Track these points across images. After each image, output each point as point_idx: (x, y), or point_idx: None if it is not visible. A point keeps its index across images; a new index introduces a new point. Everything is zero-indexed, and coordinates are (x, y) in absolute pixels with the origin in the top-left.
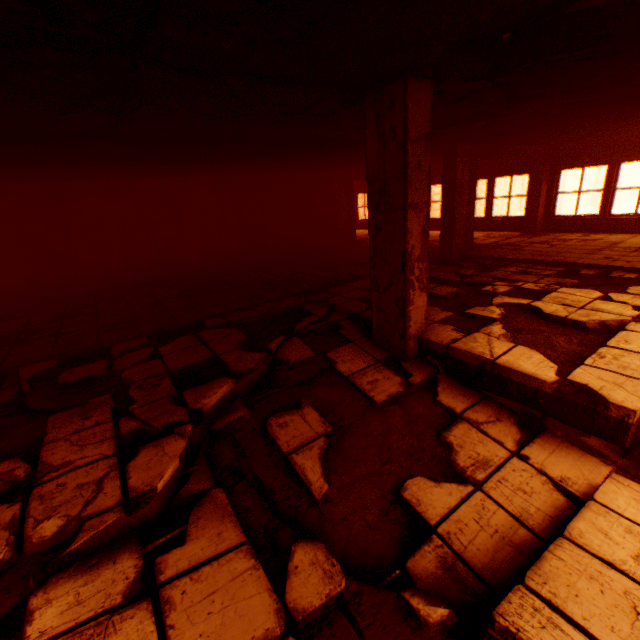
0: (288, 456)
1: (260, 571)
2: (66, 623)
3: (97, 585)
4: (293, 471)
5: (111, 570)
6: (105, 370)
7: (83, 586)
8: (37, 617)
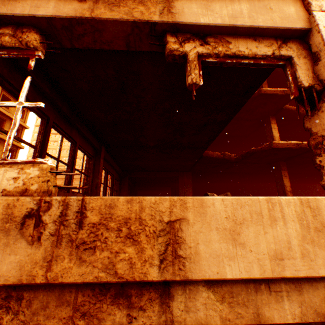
0: None
1: None
2: None
3: None
4: None
5: None
6: None
7: None
8: None
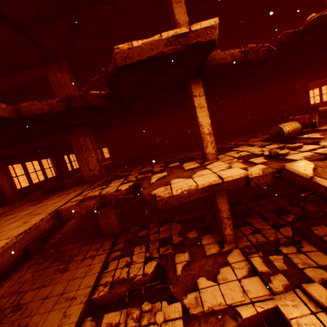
0: (320, 237)
1: (325, 255)
2: (288, 252)
3: (289, 249)
4: (323, 241)
5: (290, 247)
6: (246, 207)
7: (286, 248)
8: (282, 250)
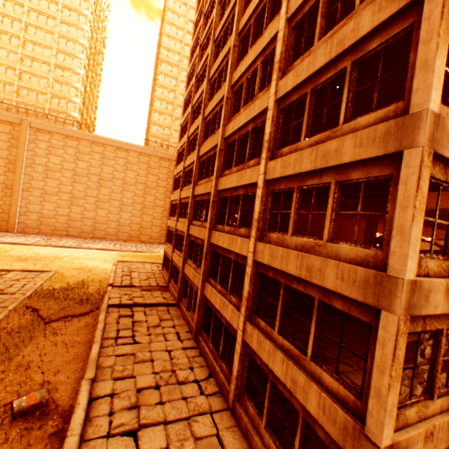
0: None
1: None
2: None
3: None
4: None
5: None
6: None
7: None
8: None
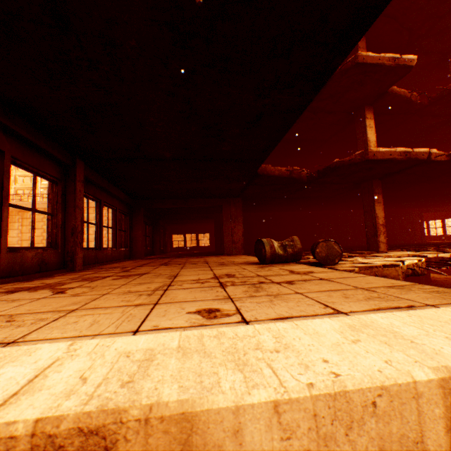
0: None
1: None
2: None
3: None
4: None
5: None
6: None
7: None
8: None
